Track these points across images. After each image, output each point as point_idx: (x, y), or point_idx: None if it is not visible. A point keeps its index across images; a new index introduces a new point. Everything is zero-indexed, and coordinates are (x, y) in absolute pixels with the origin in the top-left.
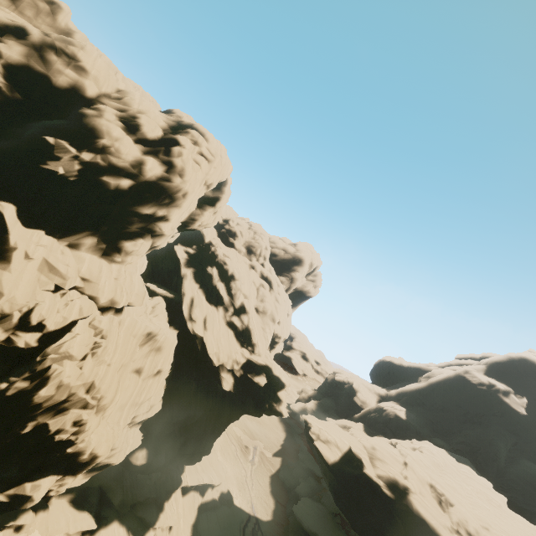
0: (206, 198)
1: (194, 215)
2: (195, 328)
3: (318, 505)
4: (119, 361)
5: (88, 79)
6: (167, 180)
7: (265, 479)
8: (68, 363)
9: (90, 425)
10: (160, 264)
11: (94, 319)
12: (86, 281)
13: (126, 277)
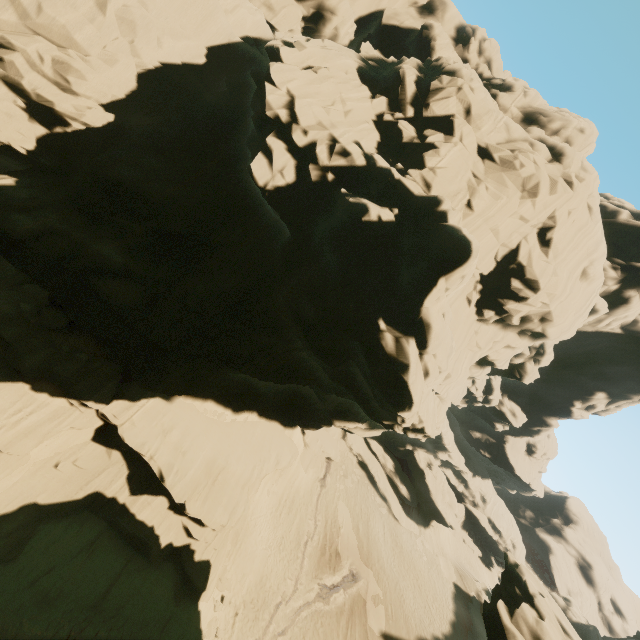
0: None
1: None
2: (279, 45)
3: None
4: None
5: None
6: None
7: None
8: None
9: None
10: None
11: None
12: None
13: None
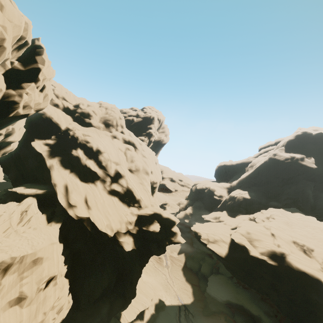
0: (17, 73)
1: (7, 98)
2: (78, 213)
3: (220, 277)
4: None
5: None
6: None
7: (179, 273)
8: None
9: None
10: (26, 164)
11: None
12: None
13: None
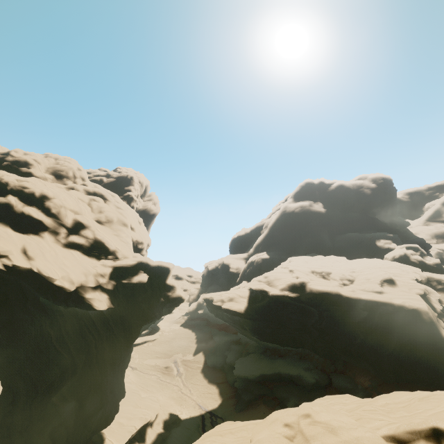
0: None
1: None
2: (9, 263)
3: (250, 356)
4: None
5: None
6: None
7: (198, 377)
8: None
9: None
10: None
11: None
12: None
13: None
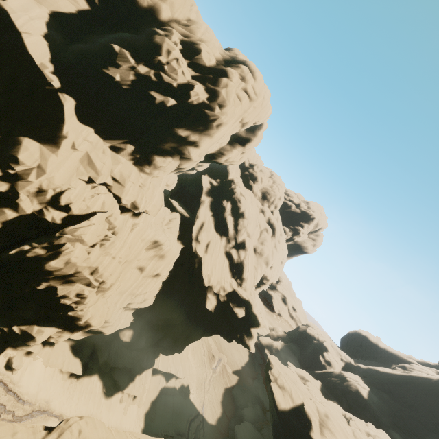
0: (239, 137)
1: (224, 150)
2: (198, 248)
3: (258, 434)
4: (124, 257)
5: (165, 4)
6: (206, 107)
7: (220, 388)
8: (79, 245)
9: (89, 300)
10: (187, 187)
11: (111, 215)
12: (115, 181)
13: (149, 187)
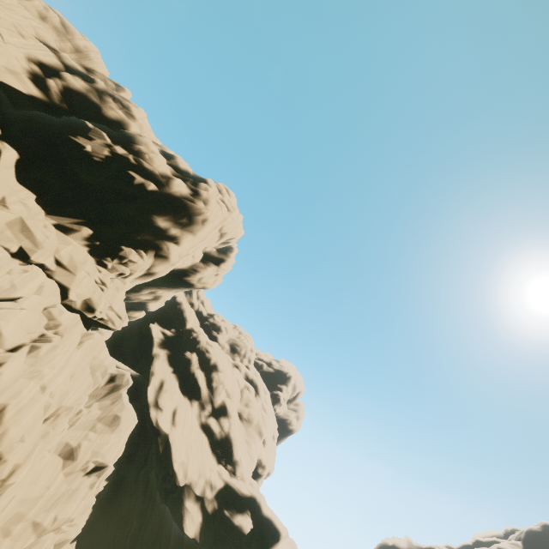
0: (211, 256)
1: (197, 267)
2: (160, 418)
3: None
4: (57, 395)
5: (134, 123)
6: (190, 201)
7: None
8: None
9: None
10: (125, 344)
11: (54, 306)
12: (60, 267)
13: (109, 287)
